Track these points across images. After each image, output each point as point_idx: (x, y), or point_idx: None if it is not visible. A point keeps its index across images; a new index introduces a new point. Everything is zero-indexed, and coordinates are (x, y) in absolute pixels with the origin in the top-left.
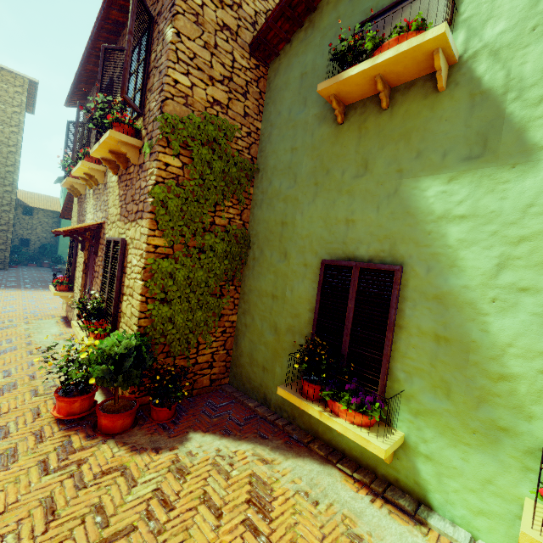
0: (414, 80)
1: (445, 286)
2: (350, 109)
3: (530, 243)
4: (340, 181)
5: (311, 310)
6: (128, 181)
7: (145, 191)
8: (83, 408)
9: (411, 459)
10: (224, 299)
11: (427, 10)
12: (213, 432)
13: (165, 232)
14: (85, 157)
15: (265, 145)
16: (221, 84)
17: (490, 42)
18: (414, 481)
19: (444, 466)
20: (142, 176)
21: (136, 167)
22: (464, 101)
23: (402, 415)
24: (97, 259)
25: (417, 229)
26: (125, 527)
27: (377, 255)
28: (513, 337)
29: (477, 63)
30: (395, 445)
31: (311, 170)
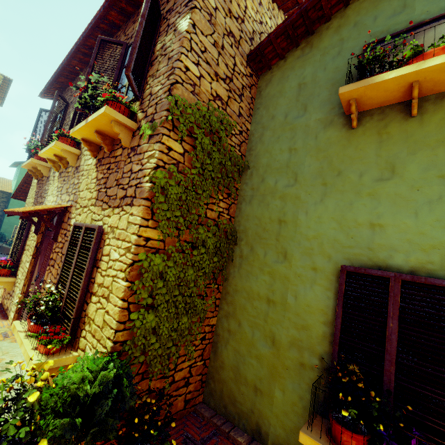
0: None
1: None
2: (365, 116)
3: None
4: (358, 182)
5: (326, 324)
6: (112, 164)
7: (139, 175)
8: None
9: None
10: (209, 300)
11: None
12: None
13: (161, 223)
14: (59, 138)
15: (256, 144)
16: (223, 82)
17: None
18: None
19: None
20: (134, 159)
21: (125, 150)
22: None
23: None
24: (55, 244)
25: None
26: None
27: (423, 267)
28: None
29: None
30: None
31: (317, 171)
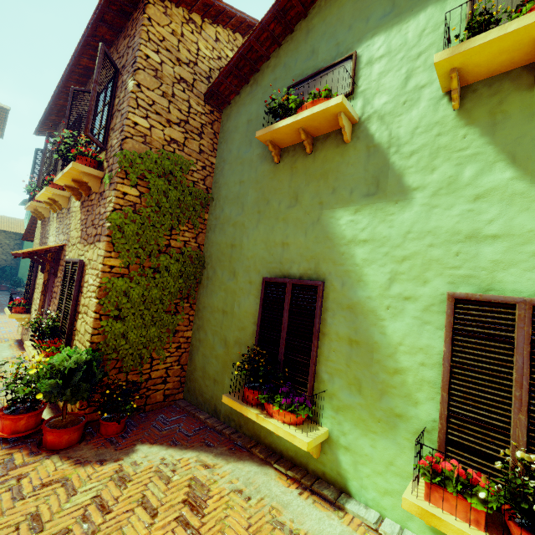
0: (329, 132)
1: (354, 297)
2: (285, 152)
3: (410, 262)
4: (277, 210)
5: (255, 323)
6: (89, 207)
7: (104, 216)
8: (29, 426)
9: (334, 452)
10: (178, 315)
11: (336, 81)
12: (160, 443)
13: (121, 254)
14: (50, 183)
15: (219, 177)
16: (177, 126)
17: (378, 110)
18: (337, 472)
19: (358, 454)
20: (102, 203)
21: (97, 195)
22: (363, 151)
23: (327, 412)
24: (56, 280)
25: (334, 251)
26: (60, 530)
27: (306, 273)
28: (402, 337)
29: (370, 124)
30: (319, 439)
31: (255, 201)
